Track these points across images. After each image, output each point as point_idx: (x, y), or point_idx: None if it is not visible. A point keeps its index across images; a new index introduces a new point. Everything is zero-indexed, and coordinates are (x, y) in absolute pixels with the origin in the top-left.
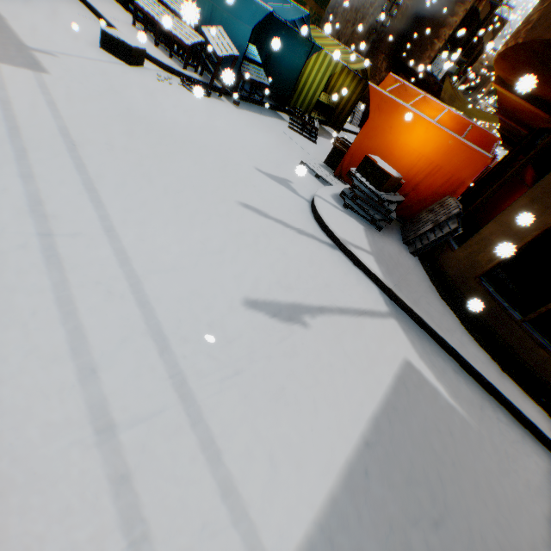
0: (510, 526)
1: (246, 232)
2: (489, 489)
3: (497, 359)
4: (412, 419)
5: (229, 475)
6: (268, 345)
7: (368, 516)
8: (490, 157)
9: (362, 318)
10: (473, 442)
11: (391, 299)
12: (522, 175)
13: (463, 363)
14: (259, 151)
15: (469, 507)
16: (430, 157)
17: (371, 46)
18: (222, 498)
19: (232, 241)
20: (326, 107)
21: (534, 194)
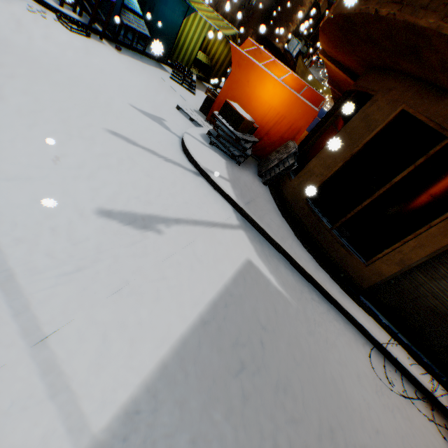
0: (310, 369)
1: (110, 154)
2: (299, 346)
3: (316, 258)
4: (246, 302)
5: (53, 356)
6: (117, 247)
7: (194, 375)
8: (318, 111)
9: (214, 228)
10: (291, 315)
11: (242, 215)
12: (336, 124)
13: (292, 262)
14: (137, 91)
15: (281, 360)
16: (278, 109)
17: (242, 21)
18: (42, 377)
19: (94, 160)
20: (205, 66)
21: (341, 136)
